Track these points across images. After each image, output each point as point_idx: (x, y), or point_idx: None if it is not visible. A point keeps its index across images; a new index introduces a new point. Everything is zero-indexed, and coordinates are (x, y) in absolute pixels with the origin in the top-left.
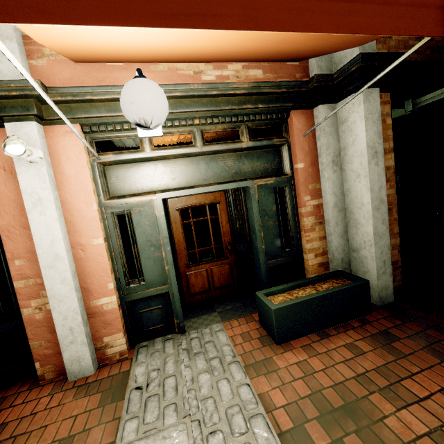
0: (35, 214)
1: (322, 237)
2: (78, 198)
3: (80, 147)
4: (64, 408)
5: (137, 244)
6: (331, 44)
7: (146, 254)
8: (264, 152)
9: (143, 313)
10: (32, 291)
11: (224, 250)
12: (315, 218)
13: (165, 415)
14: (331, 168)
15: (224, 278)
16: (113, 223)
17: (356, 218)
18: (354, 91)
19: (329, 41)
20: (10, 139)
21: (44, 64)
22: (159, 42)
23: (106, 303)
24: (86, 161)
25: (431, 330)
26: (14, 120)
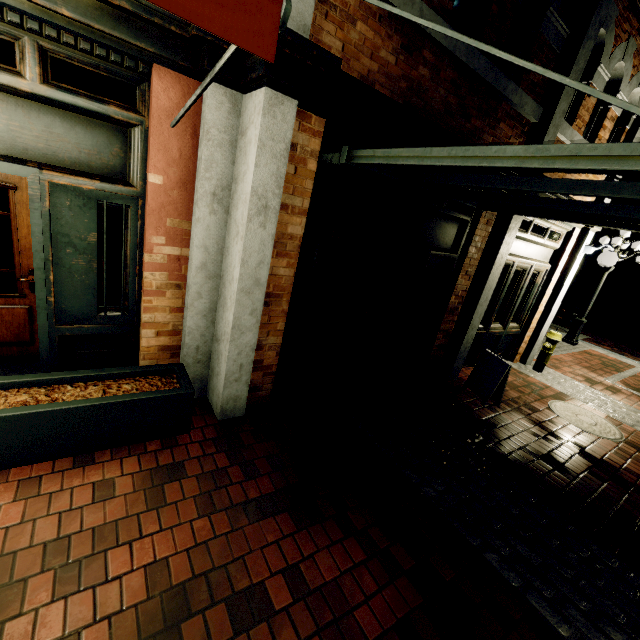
0: None
1: (176, 309)
2: None
3: None
4: None
5: None
6: None
7: None
8: (86, 122)
9: None
10: None
11: (17, 281)
12: (168, 276)
13: None
14: (209, 205)
15: (11, 329)
16: None
17: (226, 295)
18: (260, 85)
19: None
20: None
21: None
22: None
23: None
24: None
25: (240, 466)
26: None
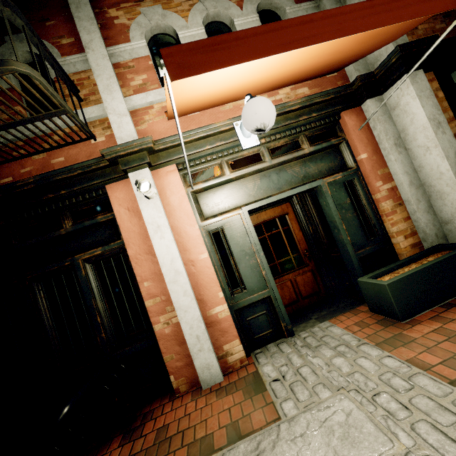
0: (157, 238)
1: (406, 218)
2: (183, 222)
3: (178, 181)
4: (212, 408)
5: (233, 255)
6: (374, 44)
7: (243, 264)
8: (325, 153)
9: (250, 320)
10: (160, 307)
11: (303, 258)
12: (393, 200)
13: (317, 392)
14: (396, 151)
15: (309, 286)
16: (210, 240)
17: (438, 189)
18: (398, 79)
19: (374, 41)
20: (141, 179)
21: (146, 127)
22: (245, 79)
23: (220, 312)
24: (185, 191)
25: None
26: (134, 170)
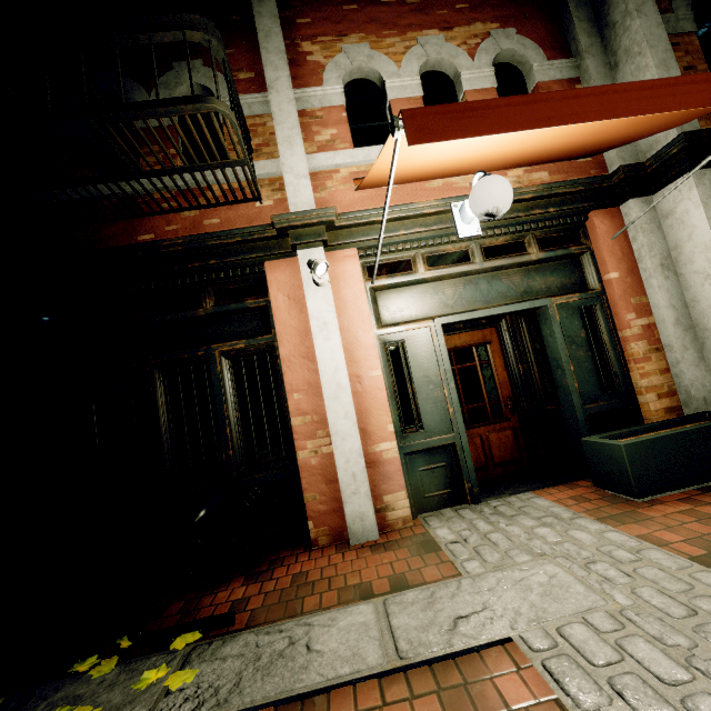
0: (321, 339)
1: (663, 370)
2: (355, 325)
3: (357, 271)
4: (366, 562)
5: (413, 381)
6: (650, 128)
7: (424, 394)
8: (559, 264)
9: (423, 471)
10: (309, 429)
11: (503, 408)
12: (647, 343)
13: (512, 556)
14: (661, 274)
15: (506, 449)
16: (385, 355)
17: None
18: (678, 177)
19: (650, 124)
20: (319, 259)
21: (326, 196)
22: (474, 152)
23: (385, 450)
24: (363, 284)
25: None
26: (306, 247)
